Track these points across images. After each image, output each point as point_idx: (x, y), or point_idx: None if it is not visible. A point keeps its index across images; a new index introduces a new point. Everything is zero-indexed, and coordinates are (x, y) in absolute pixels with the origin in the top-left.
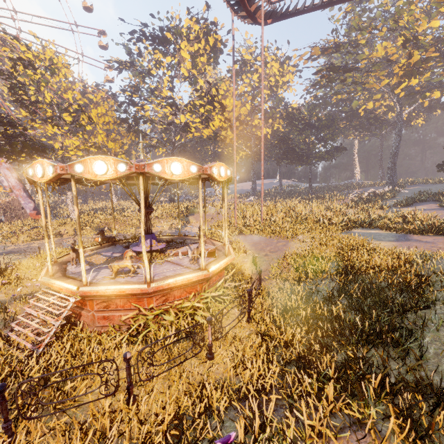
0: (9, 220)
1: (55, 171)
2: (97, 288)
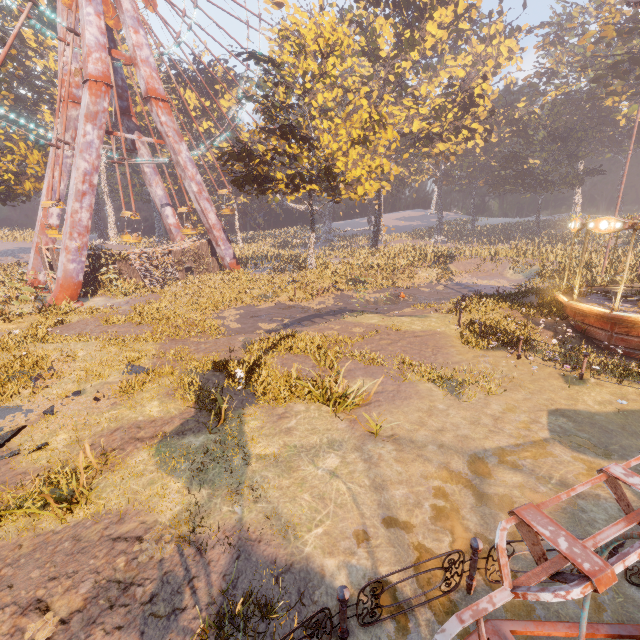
0: (198, 272)
1: None
2: None
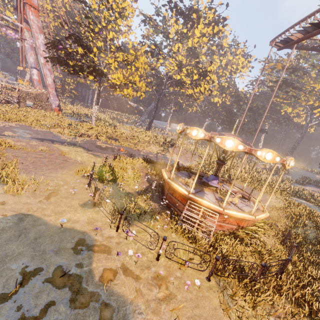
0: (36, 107)
1: (244, 149)
2: (232, 212)
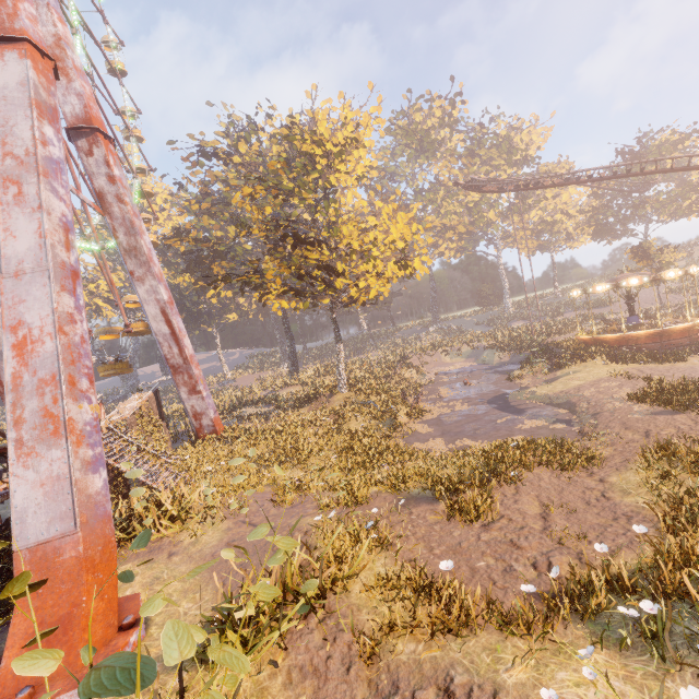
0: None
1: (698, 270)
2: None
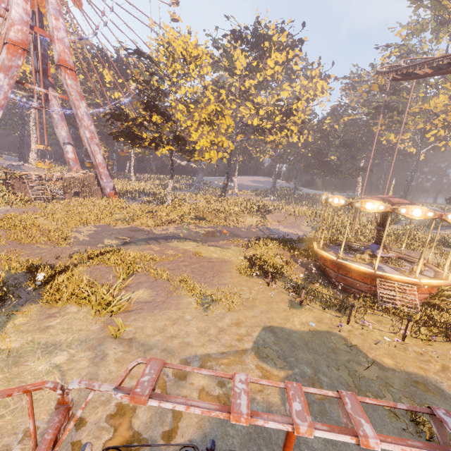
0: (83, 196)
1: (434, 215)
2: (428, 281)
